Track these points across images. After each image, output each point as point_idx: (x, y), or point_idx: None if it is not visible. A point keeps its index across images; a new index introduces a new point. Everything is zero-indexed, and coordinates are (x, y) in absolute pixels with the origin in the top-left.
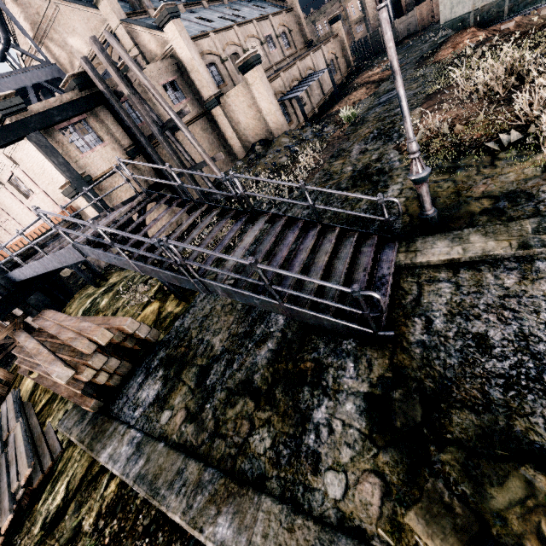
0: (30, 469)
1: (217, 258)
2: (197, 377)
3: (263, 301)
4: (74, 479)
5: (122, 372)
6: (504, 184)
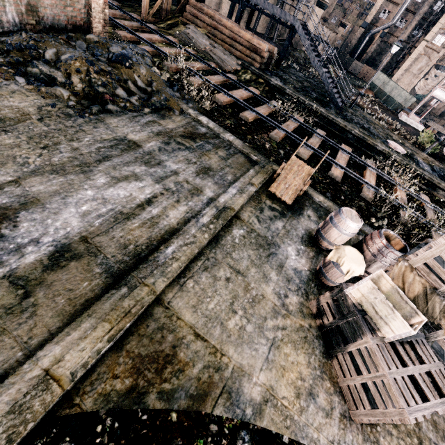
0: (241, 62)
1: (282, 68)
2: (293, 87)
3: (328, 84)
4: (252, 78)
5: (263, 66)
6: (363, 115)
